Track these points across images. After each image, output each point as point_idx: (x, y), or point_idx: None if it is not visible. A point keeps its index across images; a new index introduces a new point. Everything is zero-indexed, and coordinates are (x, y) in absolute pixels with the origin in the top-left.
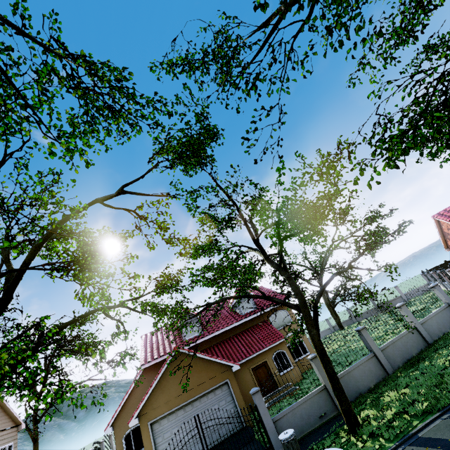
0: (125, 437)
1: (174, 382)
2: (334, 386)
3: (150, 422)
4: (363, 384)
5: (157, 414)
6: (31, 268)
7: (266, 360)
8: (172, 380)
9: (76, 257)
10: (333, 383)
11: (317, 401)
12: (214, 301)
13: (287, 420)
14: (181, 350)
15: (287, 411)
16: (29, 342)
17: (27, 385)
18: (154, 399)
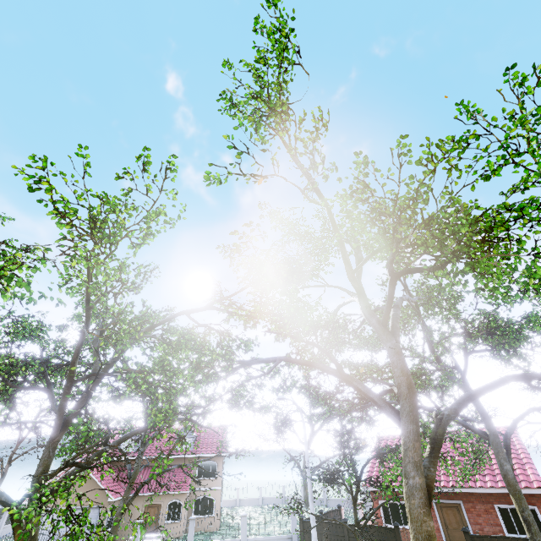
0: None
1: None
2: None
3: None
4: None
5: None
6: None
7: (161, 503)
8: None
9: None
10: None
11: None
12: None
13: None
14: None
15: None
16: None
17: None
18: None
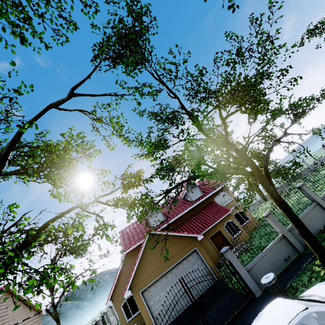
0: (123, 306)
1: (153, 258)
2: (301, 230)
3: (141, 291)
4: (314, 228)
5: (144, 284)
6: (1, 175)
7: (219, 229)
8: (151, 256)
9: (44, 161)
10: (300, 227)
11: (279, 248)
12: (173, 186)
13: (258, 268)
14: (153, 232)
15: (256, 261)
16: (2, 234)
17: (1, 276)
18: (140, 273)
